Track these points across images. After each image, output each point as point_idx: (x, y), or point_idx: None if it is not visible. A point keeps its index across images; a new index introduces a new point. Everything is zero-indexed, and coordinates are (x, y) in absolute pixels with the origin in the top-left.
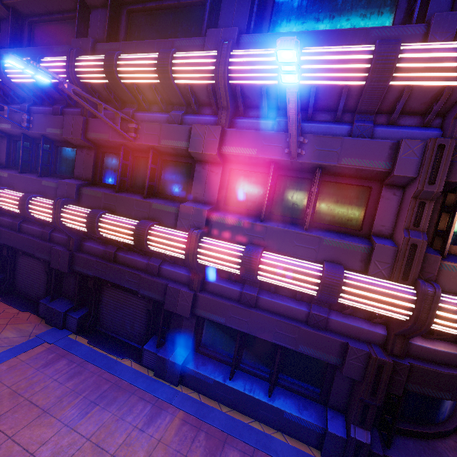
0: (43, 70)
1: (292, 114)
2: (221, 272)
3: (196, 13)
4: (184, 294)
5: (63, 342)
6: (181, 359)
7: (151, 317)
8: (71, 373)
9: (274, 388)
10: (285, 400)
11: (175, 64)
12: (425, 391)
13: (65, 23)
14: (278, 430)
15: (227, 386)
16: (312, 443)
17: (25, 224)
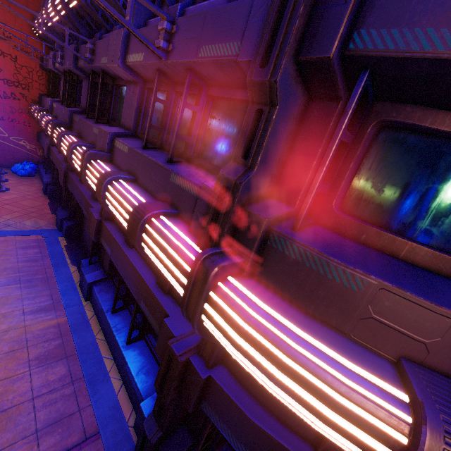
0: None
1: None
2: None
3: None
4: (93, 218)
5: (51, 239)
6: (92, 279)
7: None
8: (31, 258)
9: (140, 340)
10: (138, 355)
11: None
12: (223, 429)
13: None
14: (122, 378)
15: (106, 317)
16: (136, 409)
17: None
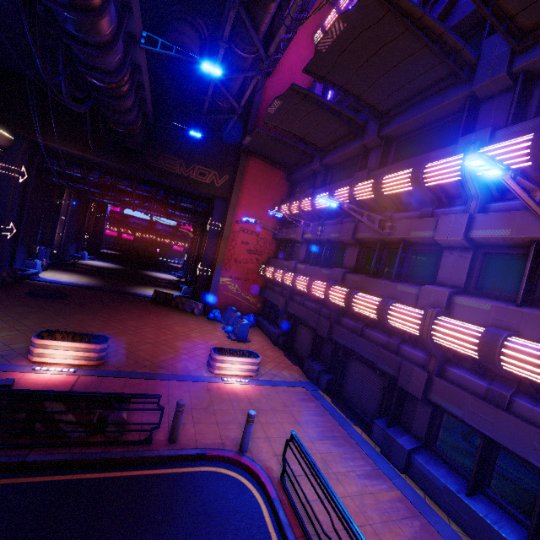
0: (335, 200)
1: (520, 193)
2: (465, 362)
3: (455, 125)
4: (418, 373)
5: (315, 393)
6: (408, 445)
7: (386, 395)
8: (316, 412)
9: None
10: None
11: (425, 173)
12: None
13: (353, 164)
14: None
15: (460, 500)
16: None
17: (306, 301)
